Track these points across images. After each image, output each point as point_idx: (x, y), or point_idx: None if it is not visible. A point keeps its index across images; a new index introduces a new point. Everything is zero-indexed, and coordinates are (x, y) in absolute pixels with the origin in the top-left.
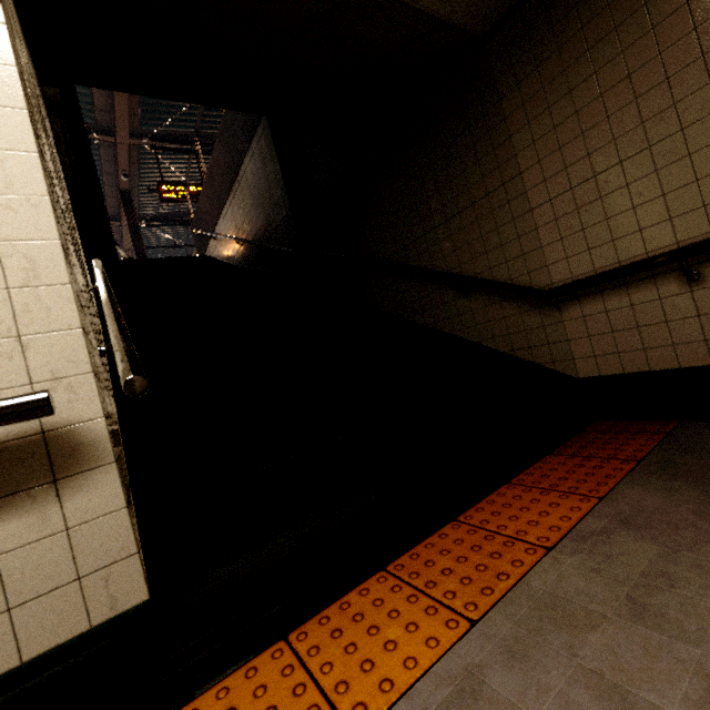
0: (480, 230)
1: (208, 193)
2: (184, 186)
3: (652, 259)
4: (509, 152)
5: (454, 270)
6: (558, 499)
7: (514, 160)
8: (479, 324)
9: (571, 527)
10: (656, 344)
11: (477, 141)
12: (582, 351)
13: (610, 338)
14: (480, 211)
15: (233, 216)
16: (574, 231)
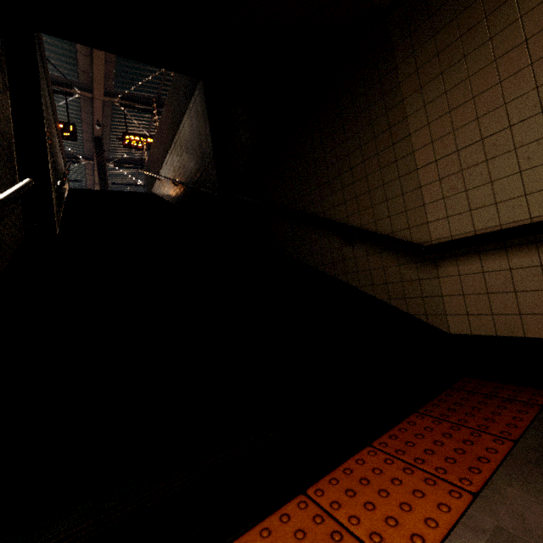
0: (369, 185)
1: (157, 143)
2: (143, 138)
3: (539, 224)
4: (401, 115)
5: (342, 219)
6: (423, 485)
7: (404, 122)
8: (360, 271)
9: (439, 542)
10: (533, 311)
11: (372, 104)
12: (456, 308)
13: (485, 299)
14: (370, 168)
15: (173, 162)
16: (457, 191)
